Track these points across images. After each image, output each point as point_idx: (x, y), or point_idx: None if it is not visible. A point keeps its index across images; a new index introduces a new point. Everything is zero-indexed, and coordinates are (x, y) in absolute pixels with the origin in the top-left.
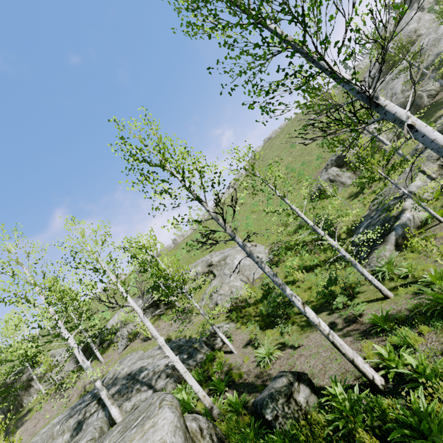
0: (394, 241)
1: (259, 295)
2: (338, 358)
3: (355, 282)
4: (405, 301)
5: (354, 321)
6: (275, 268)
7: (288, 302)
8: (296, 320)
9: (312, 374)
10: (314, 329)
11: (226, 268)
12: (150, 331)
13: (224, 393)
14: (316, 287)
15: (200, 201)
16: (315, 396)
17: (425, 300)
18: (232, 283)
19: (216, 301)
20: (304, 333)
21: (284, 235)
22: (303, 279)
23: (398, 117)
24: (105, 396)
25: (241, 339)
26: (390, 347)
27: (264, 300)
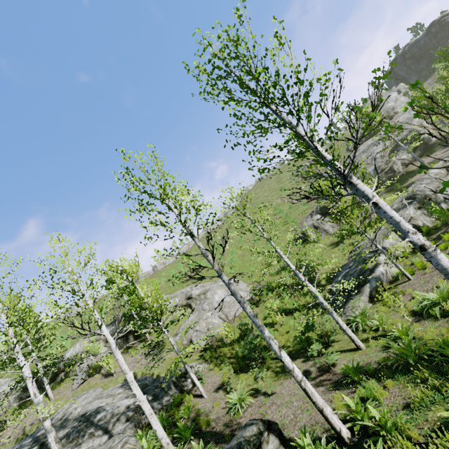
0: (368, 292)
1: (237, 335)
2: (310, 408)
3: (331, 330)
4: (375, 353)
5: (327, 370)
6: (255, 308)
7: (265, 345)
8: (271, 365)
9: (283, 424)
10: (288, 376)
11: (206, 302)
12: (120, 364)
13: (189, 442)
14: (294, 332)
15: (193, 236)
16: (284, 448)
17: (392, 354)
18: (210, 319)
19: (191, 337)
20: (278, 380)
21: (267, 276)
22: (282, 323)
23: (366, 194)
24: (53, 439)
25: (213, 382)
26: (358, 399)
27: (241, 340)
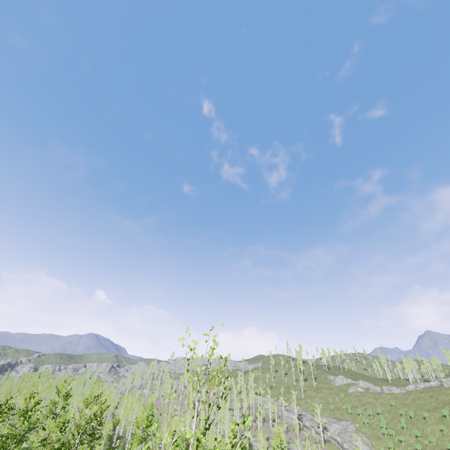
0: None
1: None
2: None
3: None
4: None
5: None
6: None
7: None
8: None
9: None
10: None
11: None
12: None
13: None
14: None
15: None
16: None
17: None
18: None
19: None
20: None
21: None
22: None
23: None
24: None
25: None
26: None
27: None
